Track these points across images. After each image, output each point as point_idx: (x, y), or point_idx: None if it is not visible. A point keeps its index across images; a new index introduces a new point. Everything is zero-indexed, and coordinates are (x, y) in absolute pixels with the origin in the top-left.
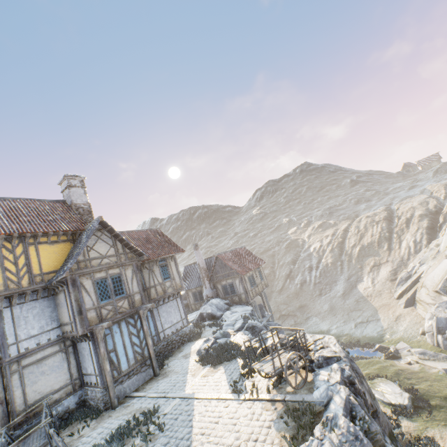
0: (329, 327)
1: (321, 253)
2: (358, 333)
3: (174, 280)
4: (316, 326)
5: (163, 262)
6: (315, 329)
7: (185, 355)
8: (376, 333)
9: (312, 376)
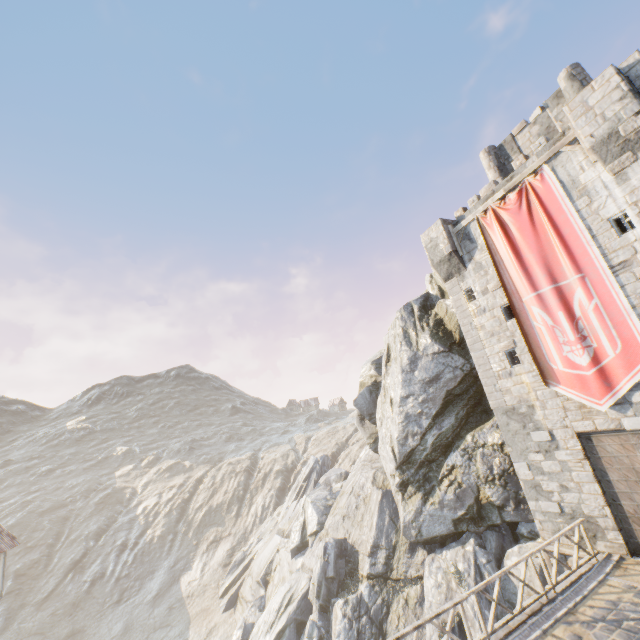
0: None
1: (152, 518)
2: None
3: None
4: None
5: None
6: None
7: None
8: None
9: None
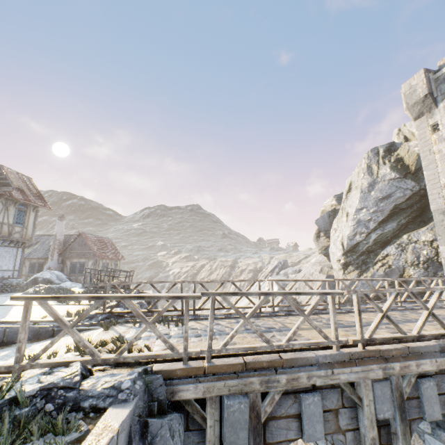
0: None
1: (177, 278)
2: None
3: (26, 229)
4: None
5: (23, 207)
6: None
7: (5, 296)
8: None
9: None
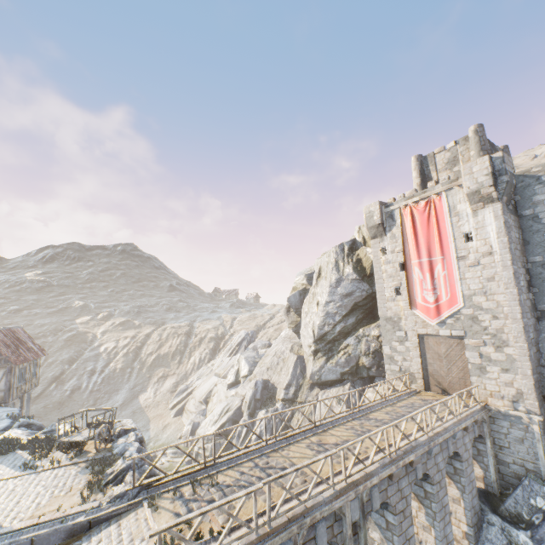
0: None
1: (113, 356)
2: None
3: None
4: None
5: None
6: None
7: None
8: None
9: (112, 444)
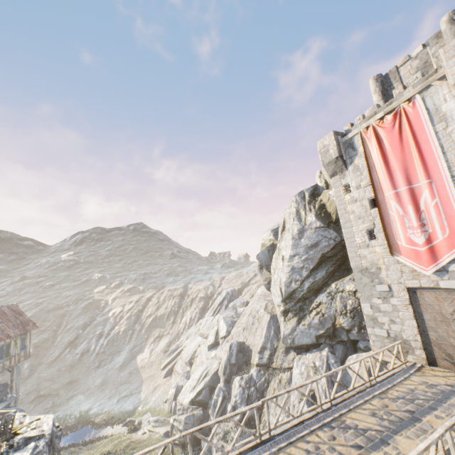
0: (91, 406)
1: (119, 319)
2: (117, 408)
3: None
4: (77, 406)
5: None
6: (75, 410)
7: None
8: (132, 406)
9: None
